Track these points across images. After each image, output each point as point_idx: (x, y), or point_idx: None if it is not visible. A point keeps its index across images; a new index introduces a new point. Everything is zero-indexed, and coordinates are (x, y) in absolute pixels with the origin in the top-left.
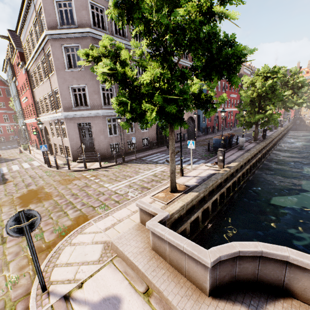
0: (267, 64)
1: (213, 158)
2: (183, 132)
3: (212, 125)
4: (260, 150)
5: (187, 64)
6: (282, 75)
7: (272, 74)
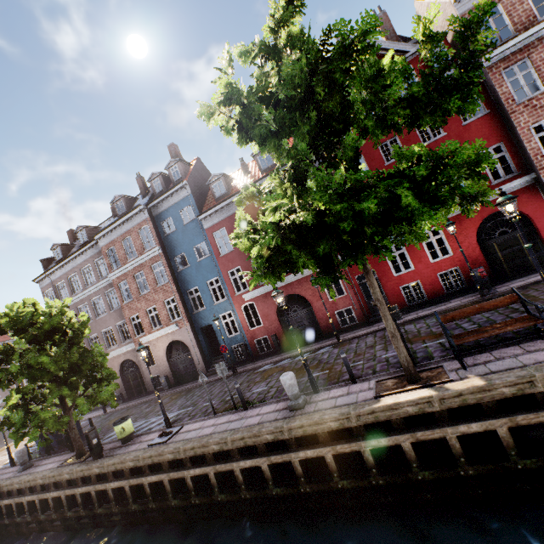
0: (8, 305)
1: (4, 467)
2: (165, 373)
3: (277, 329)
4: (25, 489)
5: (136, 263)
6: (1, 319)
7: (0, 329)
